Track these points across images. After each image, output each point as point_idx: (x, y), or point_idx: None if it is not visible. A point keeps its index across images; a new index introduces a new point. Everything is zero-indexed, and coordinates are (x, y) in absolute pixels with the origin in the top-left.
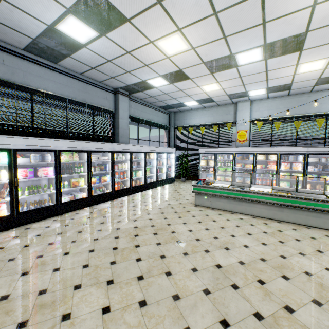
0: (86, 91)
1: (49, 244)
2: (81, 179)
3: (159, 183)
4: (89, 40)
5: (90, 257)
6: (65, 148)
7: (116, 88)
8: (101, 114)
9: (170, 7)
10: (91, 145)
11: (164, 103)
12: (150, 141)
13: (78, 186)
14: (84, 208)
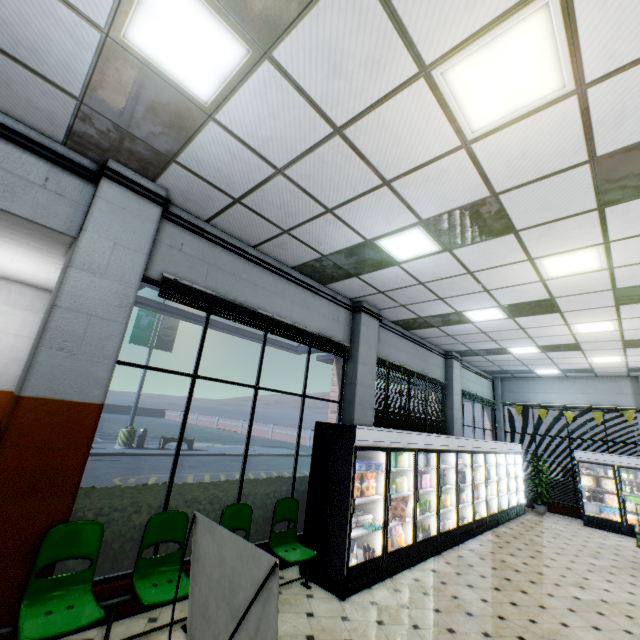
0: (424, 358)
1: (511, 603)
2: (447, 494)
3: (509, 513)
4: (486, 320)
5: (610, 637)
6: (442, 447)
7: (448, 351)
8: (437, 389)
9: (625, 308)
10: (457, 441)
11: (499, 367)
12: (474, 427)
13: (445, 506)
14: (456, 548)
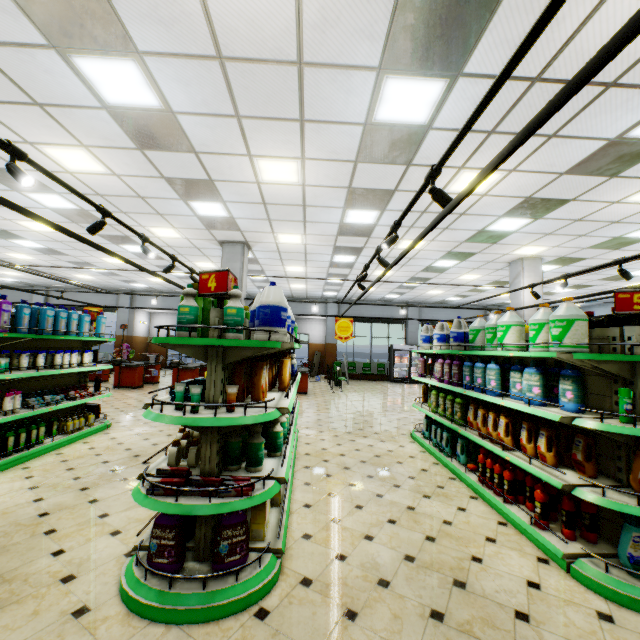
0: (462, 314)
1: None
2: None
3: None
4: (459, 299)
5: None
6: None
7: (485, 306)
8: None
9: (487, 292)
10: None
11: None
12: None
13: None
14: None
